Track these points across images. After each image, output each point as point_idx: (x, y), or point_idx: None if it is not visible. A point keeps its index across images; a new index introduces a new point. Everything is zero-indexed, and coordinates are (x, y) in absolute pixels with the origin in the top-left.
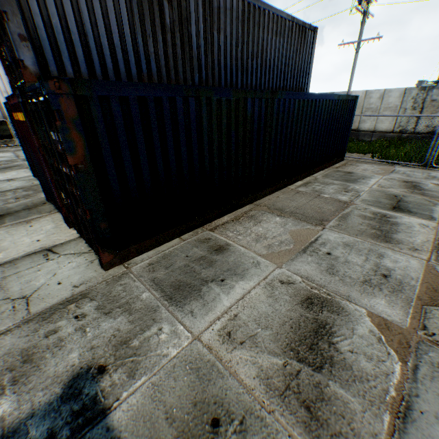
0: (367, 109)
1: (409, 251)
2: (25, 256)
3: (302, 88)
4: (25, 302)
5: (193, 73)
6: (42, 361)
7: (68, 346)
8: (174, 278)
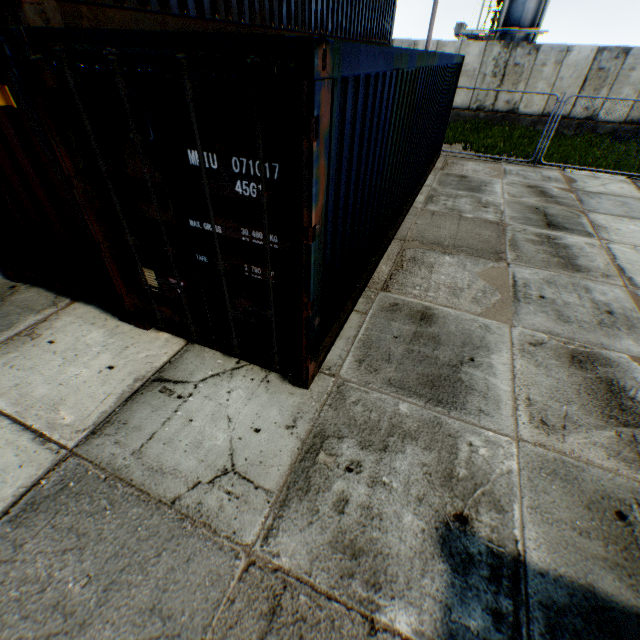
0: None
1: (603, 279)
2: (122, 403)
3: (386, 34)
4: (237, 478)
5: None
6: (377, 544)
7: (388, 511)
8: (414, 373)
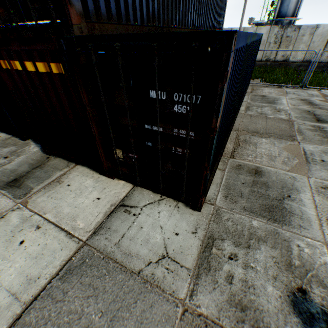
0: None
1: None
2: (106, 217)
3: (220, 26)
4: (170, 260)
5: (175, 12)
6: (254, 303)
7: (257, 284)
8: (257, 204)
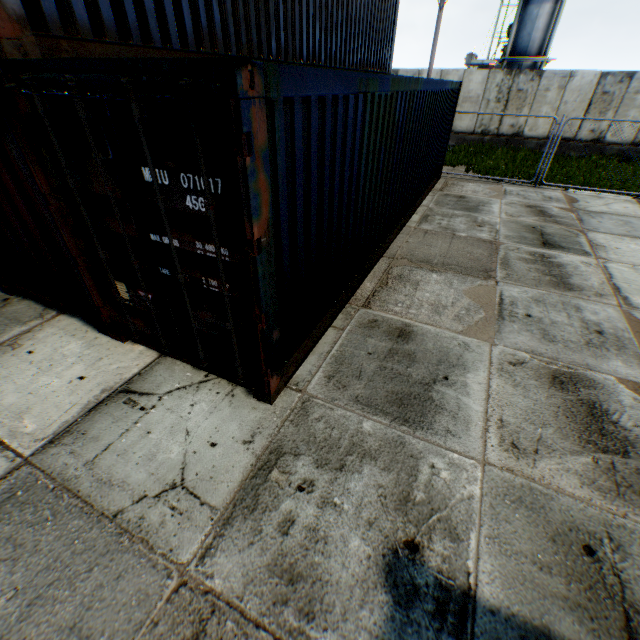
0: None
1: (596, 298)
2: (85, 413)
3: (384, 64)
4: (184, 493)
5: (268, 32)
6: (318, 569)
7: (334, 534)
8: (383, 391)
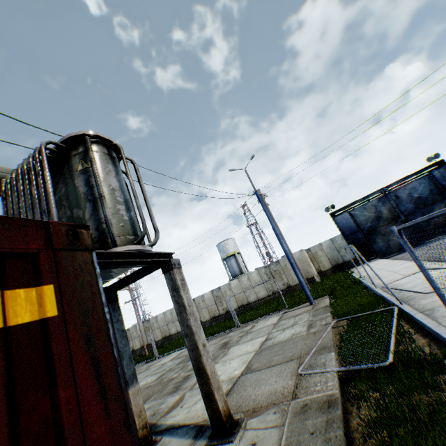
0: (168, 321)
1: None
2: None
3: None
4: None
5: None
6: None
7: None
8: None
